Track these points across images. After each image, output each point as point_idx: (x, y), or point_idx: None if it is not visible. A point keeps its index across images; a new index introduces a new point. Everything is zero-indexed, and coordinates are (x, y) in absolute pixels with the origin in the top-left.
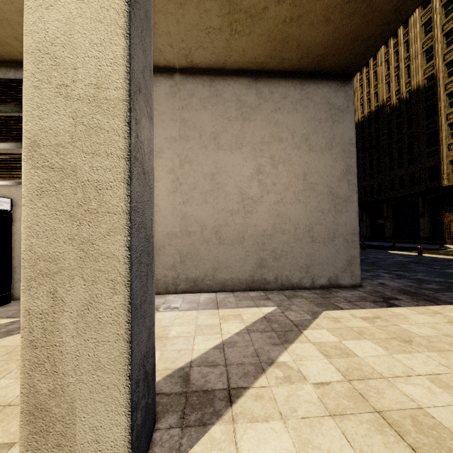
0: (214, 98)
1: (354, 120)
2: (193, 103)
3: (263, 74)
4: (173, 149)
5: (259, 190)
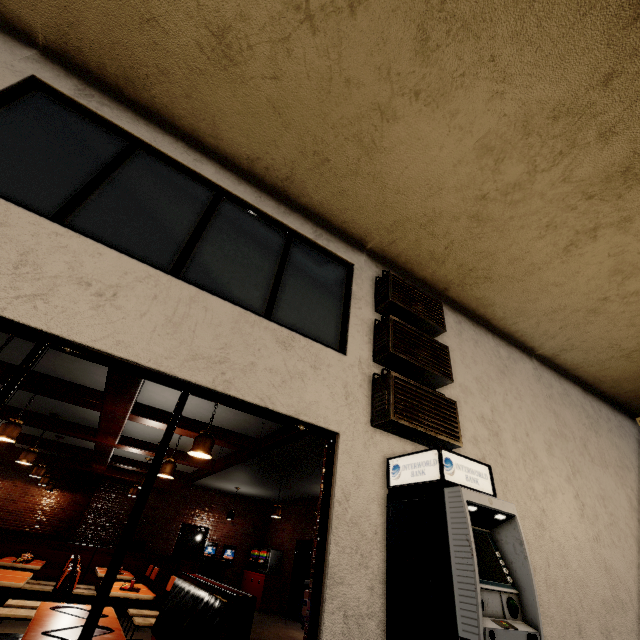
0: (566, 397)
1: None
2: (555, 395)
3: (587, 388)
4: (560, 447)
5: None
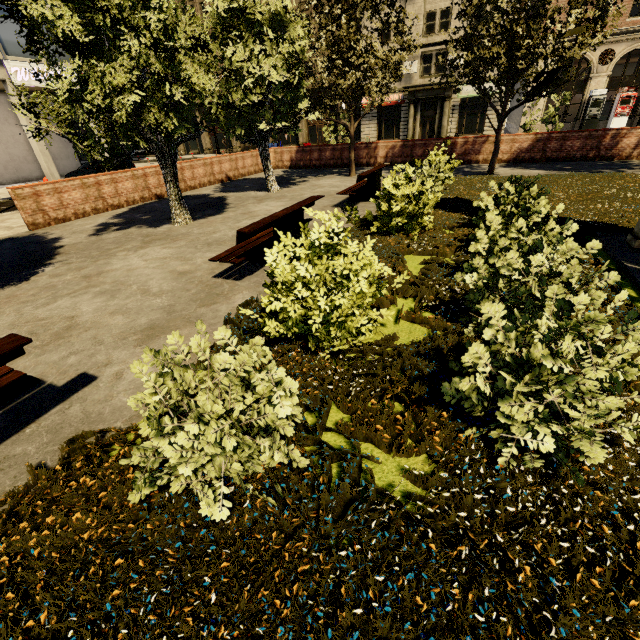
0: None
1: None
2: None
3: None
4: None
5: None
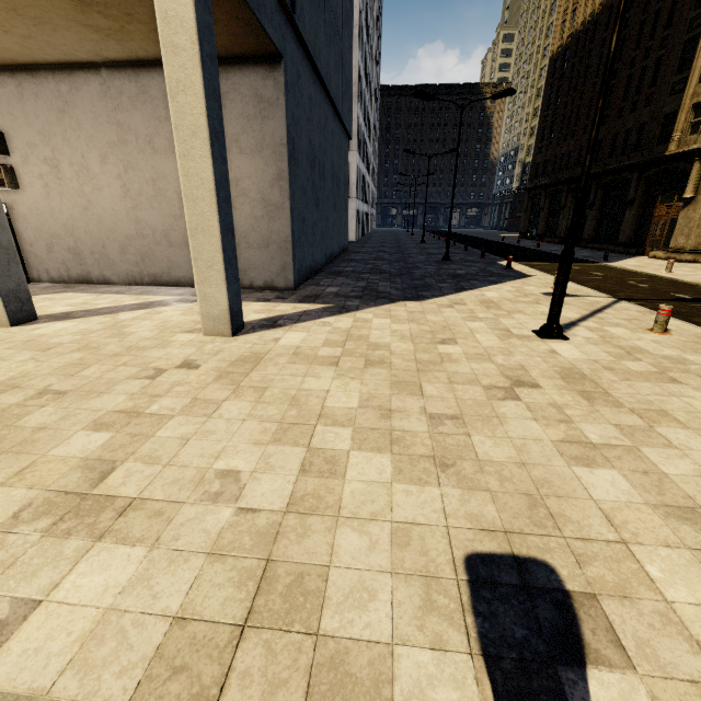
0: (142, 96)
1: (286, 116)
2: (124, 103)
3: None
4: (116, 155)
5: None
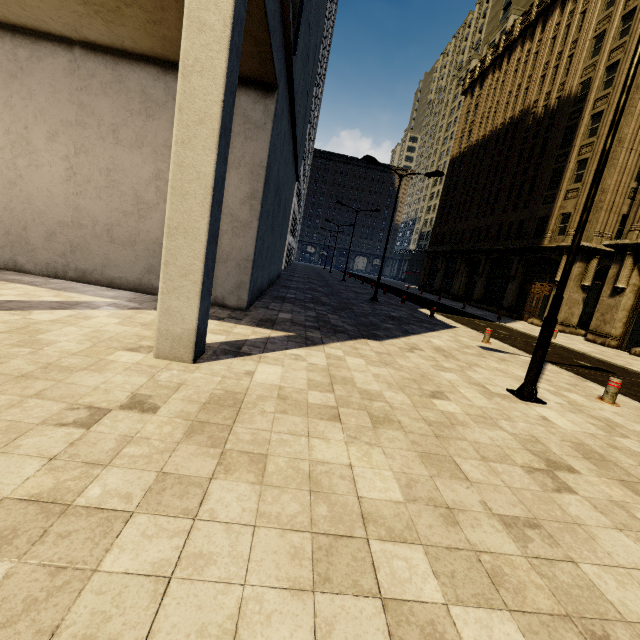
0: (117, 85)
1: (270, 141)
2: (93, 86)
3: (175, 66)
4: (69, 135)
5: (156, 196)
